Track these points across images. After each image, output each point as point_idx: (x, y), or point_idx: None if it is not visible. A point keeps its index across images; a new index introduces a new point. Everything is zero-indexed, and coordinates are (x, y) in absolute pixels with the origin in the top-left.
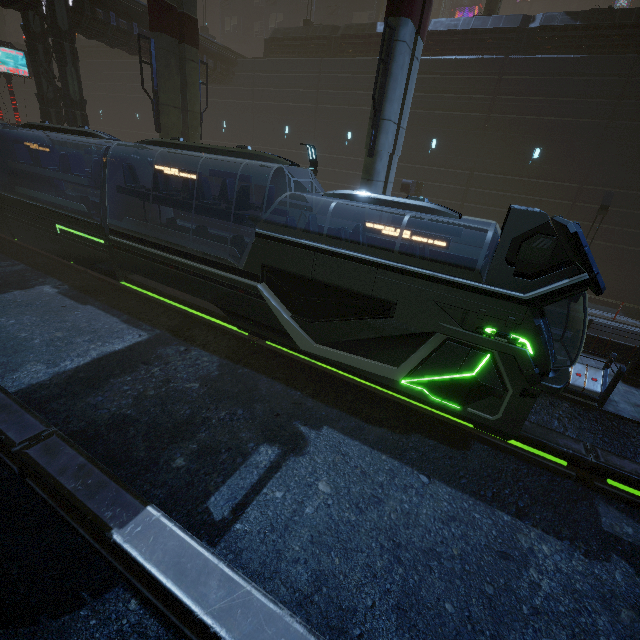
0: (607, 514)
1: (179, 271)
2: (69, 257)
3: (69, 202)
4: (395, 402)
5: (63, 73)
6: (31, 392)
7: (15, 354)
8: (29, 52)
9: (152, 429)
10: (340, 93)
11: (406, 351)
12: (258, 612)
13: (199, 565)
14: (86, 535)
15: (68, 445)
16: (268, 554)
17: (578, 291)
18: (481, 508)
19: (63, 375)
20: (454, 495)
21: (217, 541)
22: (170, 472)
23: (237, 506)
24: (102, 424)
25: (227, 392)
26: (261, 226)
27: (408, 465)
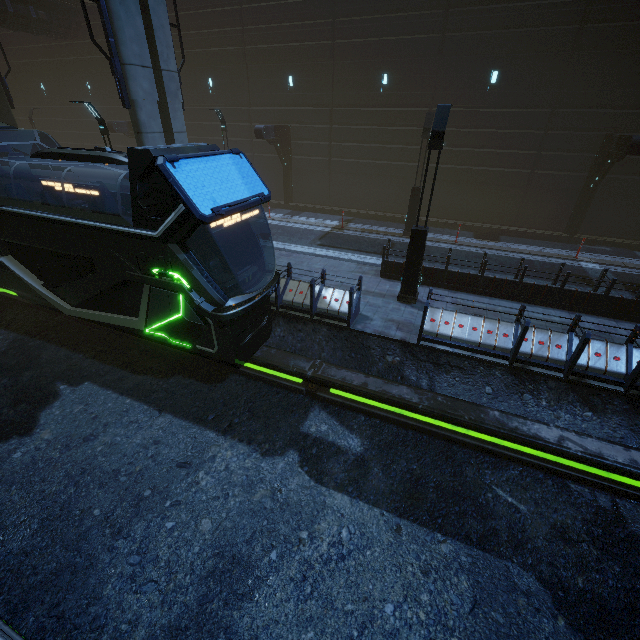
0: (314, 418)
1: None
2: None
3: None
4: (174, 350)
5: None
6: None
7: None
8: None
9: None
10: (189, 34)
11: (136, 302)
12: None
13: None
14: None
15: None
16: None
17: (194, 223)
18: (193, 430)
19: None
20: (174, 423)
21: None
22: None
23: None
24: None
25: (3, 365)
26: None
27: (148, 404)
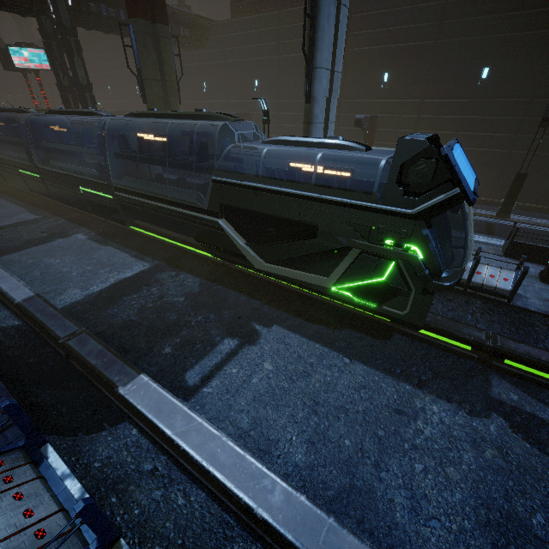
0: (498, 386)
1: (165, 215)
2: (92, 211)
3: (85, 169)
4: (333, 306)
5: (72, 64)
6: (72, 307)
7: (61, 283)
8: (46, 50)
9: (150, 329)
10: (298, 41)
11: (332, 264)
12: (205, 434)
13: (171, 408)
14: (106, 392)
15: (92, 338)
16: (223, 406)
17: (455, 204)
18: (389, 380)
19: (92, 296)
20: (368, 371)
21: (189, 398)
22: (161, 356)
23: (204, 377)
24: (117, 327)
25: (204, 303)
26: (215, 174)
27: (336, 351)
